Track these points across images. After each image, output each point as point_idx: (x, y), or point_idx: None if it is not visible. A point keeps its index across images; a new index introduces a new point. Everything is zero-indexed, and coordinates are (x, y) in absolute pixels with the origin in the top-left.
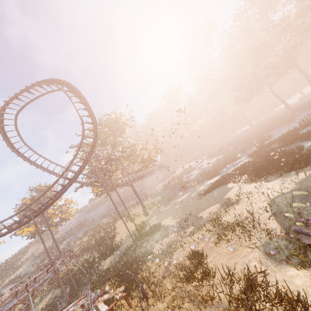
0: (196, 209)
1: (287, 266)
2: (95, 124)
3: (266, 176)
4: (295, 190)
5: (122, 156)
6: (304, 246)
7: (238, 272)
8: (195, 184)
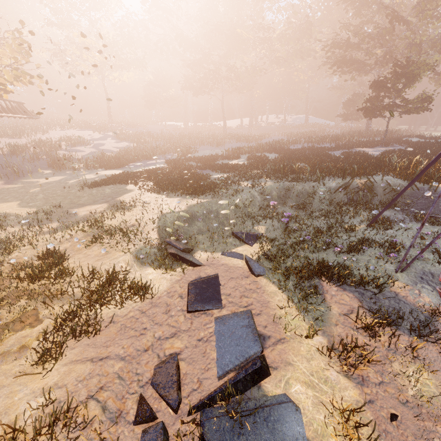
0: (71, 203)
1: (149, 267)
2: None
3: (170, 191)
4: (184, 212)
5: None
6: (168, 254)
7: (103, 271)
8: (80, 168)
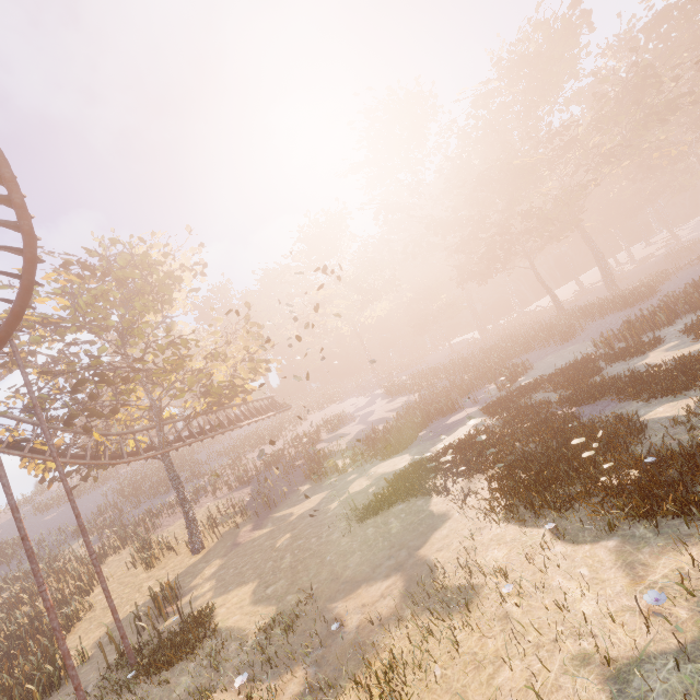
0: (331, 577)
1: None
2: (29, 256)
3: (555, 512)
4: None
5: (139, 370)
6: None
7: None
8: (345, 467)
